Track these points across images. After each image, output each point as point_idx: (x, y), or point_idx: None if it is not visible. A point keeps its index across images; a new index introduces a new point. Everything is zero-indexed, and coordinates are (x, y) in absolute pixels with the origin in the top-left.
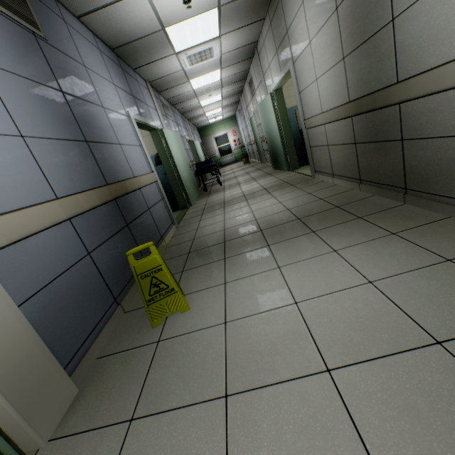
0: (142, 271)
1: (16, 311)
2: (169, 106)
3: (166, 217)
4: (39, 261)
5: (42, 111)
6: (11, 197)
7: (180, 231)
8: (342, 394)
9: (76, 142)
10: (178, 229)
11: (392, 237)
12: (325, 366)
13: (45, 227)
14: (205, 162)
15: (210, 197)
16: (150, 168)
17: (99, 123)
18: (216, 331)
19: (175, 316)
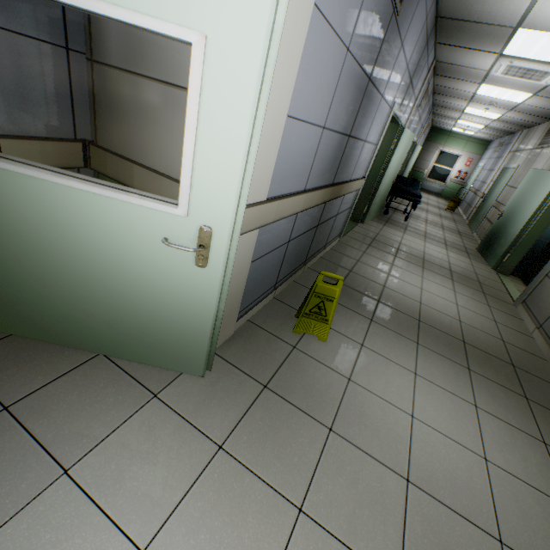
0: (319, 292)
1: (248, 269)
2: (429, 94)
3: (340, 227)
4: (270, 237)
5: (346, 102)
6: (290, 182)
7: (340, 248)
8: (408, 500)
9: (344, 136)
10: (339, 243)
11: (539, 444)
12: (407, 476)
13: (290, 214)
14: (410, 182)
15: (386, 227)
16: (364, 172)
17: (368, 115)
18: (339, 379)
19: (312, 337)
